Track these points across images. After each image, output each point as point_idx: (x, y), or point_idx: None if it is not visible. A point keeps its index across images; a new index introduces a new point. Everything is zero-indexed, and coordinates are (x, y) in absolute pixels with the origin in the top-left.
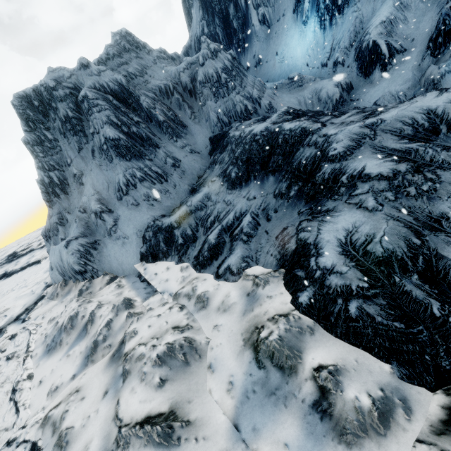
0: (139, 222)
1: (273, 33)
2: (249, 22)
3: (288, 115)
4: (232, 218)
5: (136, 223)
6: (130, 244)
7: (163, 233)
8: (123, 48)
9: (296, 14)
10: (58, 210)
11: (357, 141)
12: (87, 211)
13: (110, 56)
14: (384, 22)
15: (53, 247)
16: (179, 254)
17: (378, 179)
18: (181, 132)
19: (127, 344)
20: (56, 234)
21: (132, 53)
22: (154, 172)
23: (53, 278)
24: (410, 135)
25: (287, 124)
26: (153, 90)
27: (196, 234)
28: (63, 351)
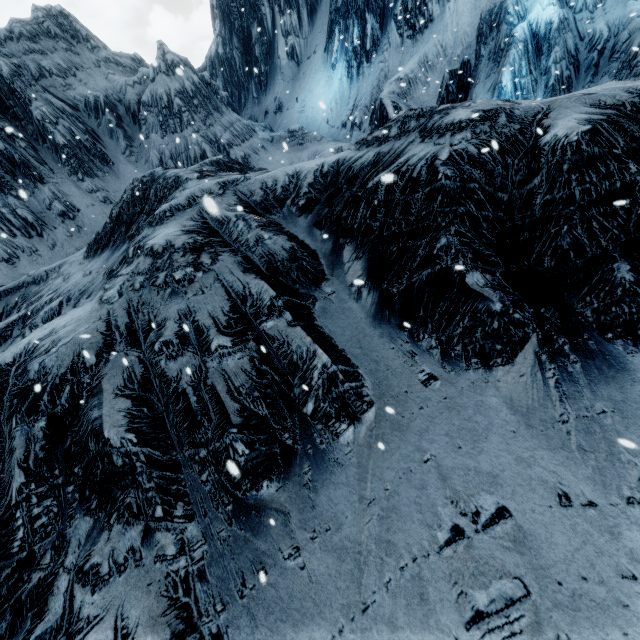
0: None
1: (301, 73)
2: (275, 53)
3: (213, 166)
4: (46, 300)
5: None
6: None
7: None
8: (46, 31)
9: (327, 53)
10: None
11: (192, 199)
12: None
13: (15, 36)
14: (401, 80)
15: None
16: None
17: (146, 254)
18: (98, 170)
19: None
20: None
21: (60, 41)
22: (21, 217)
23: None
24: (255, 202)
25: (174, 170)
26: (76, 101)
27: (2, 320)
28: None
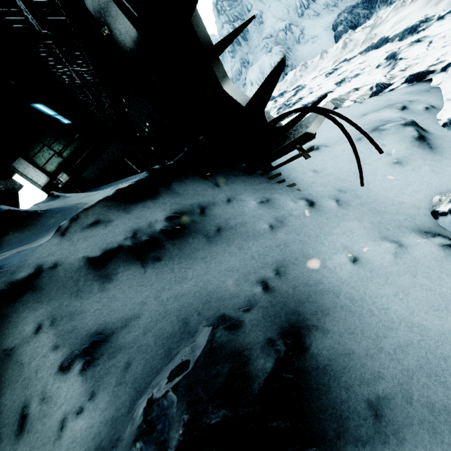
0: (324, 23)
1: None
2: None
3: None
4: None
5: (321, 25)
6: (320, 39)
7: (359, 7)
8: None
9: None
10: (239, 57)
11: None
12: (272, 36)
13: None
14: None
15: (251, 68)
16: (386, 3)
17: None
18: None
19: (385, 14)
20: (239, 79)
21: None
22: None
23: (251, 96)
24: None
25: None
26: None
27: None
28: (307, 76)
